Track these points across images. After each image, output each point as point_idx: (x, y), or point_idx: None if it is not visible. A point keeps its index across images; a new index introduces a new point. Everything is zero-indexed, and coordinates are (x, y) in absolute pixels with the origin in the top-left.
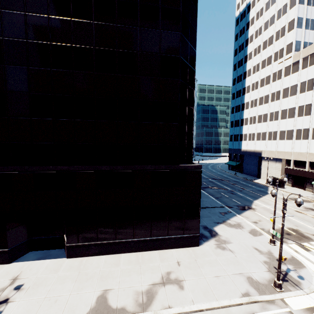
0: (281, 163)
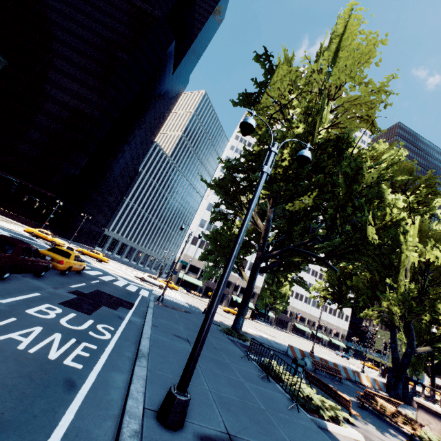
0: None
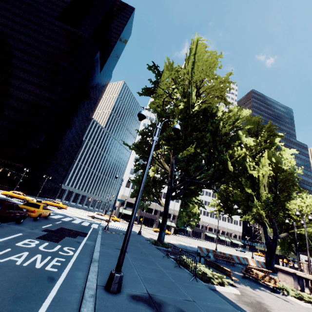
0: None
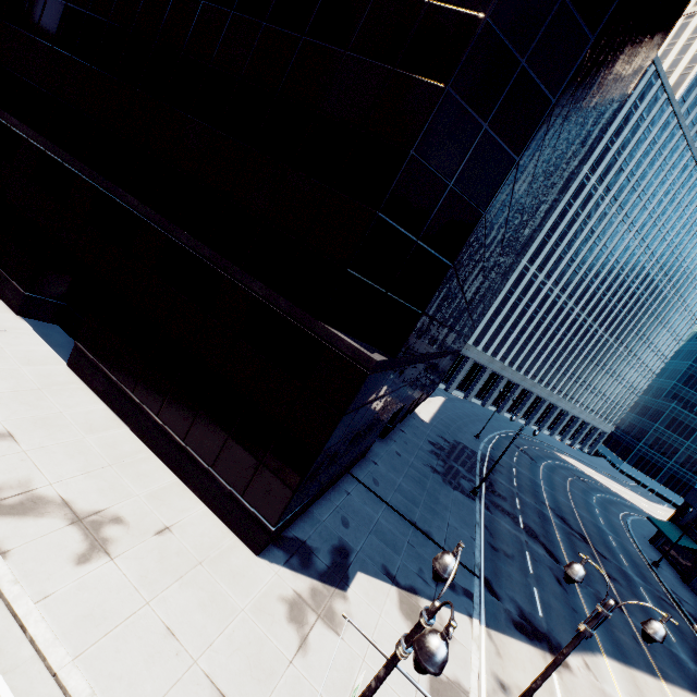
0: None
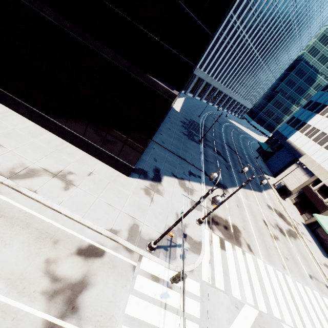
0: (309, 178)
